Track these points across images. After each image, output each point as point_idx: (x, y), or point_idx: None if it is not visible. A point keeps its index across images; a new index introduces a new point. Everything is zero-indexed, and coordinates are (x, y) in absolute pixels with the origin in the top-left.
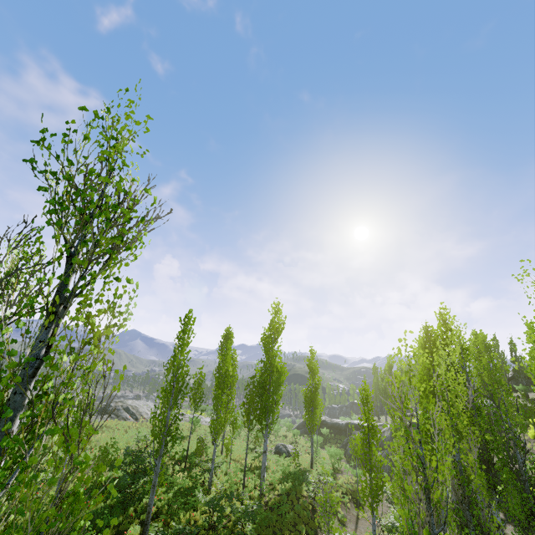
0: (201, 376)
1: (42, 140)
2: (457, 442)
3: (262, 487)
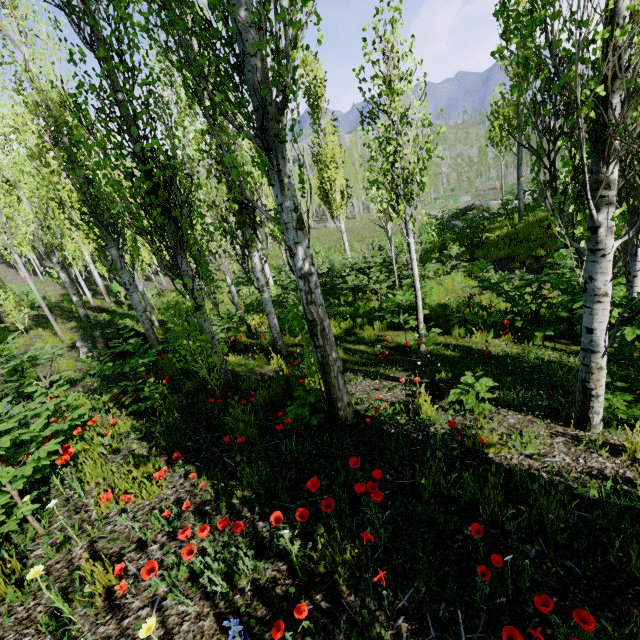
0: None
1: None
2: None
3: None
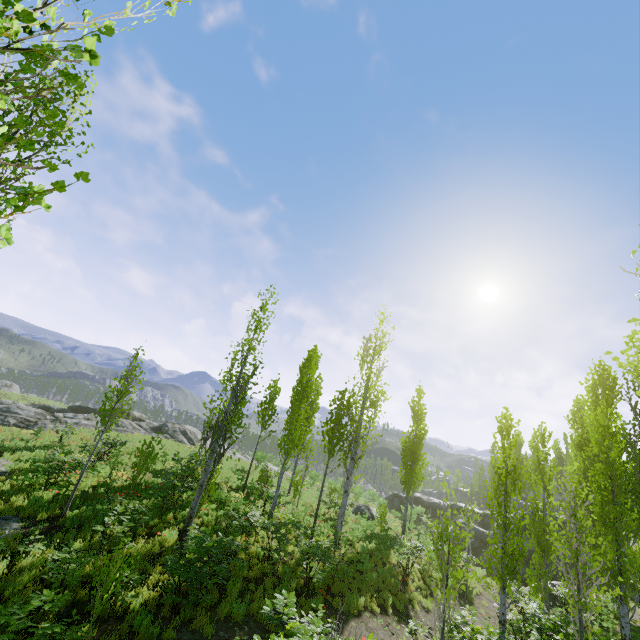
0: (275, 391)
1: None
2: (638, 532)
3: (337, 535)
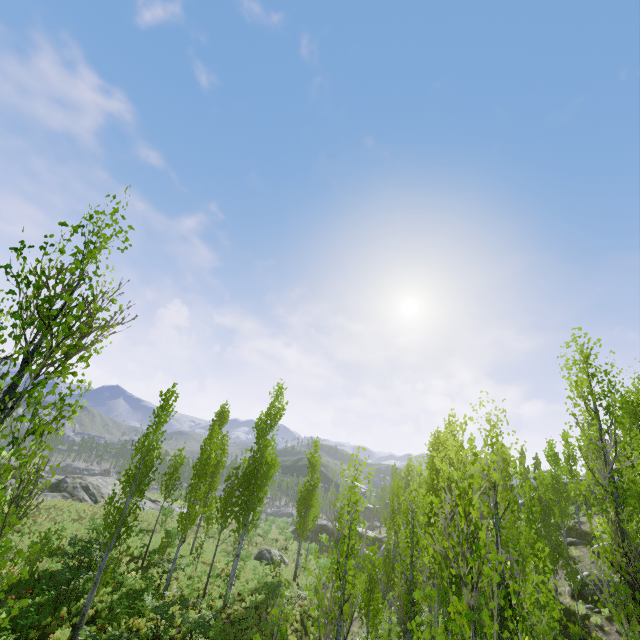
0: (180, 459)
1: (19, 250)
2: None
3: (226, 597)
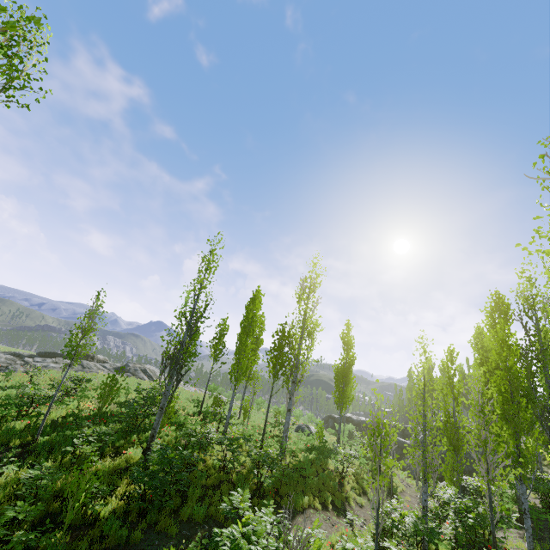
0: (225, 328)
1: None
2: (530, 429)
3: (283, 447)
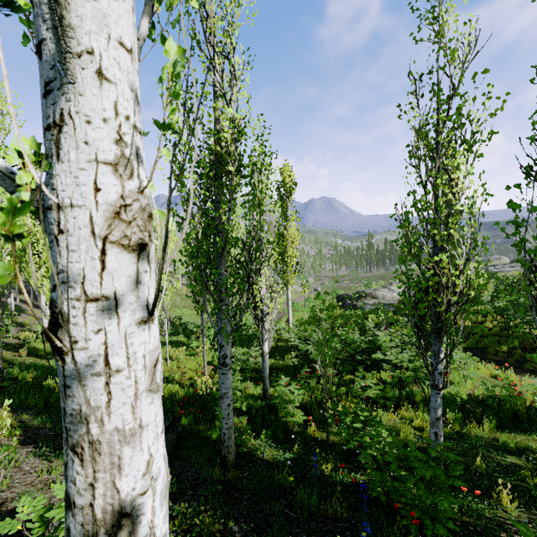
0: None
1: None
2: None
3: None
